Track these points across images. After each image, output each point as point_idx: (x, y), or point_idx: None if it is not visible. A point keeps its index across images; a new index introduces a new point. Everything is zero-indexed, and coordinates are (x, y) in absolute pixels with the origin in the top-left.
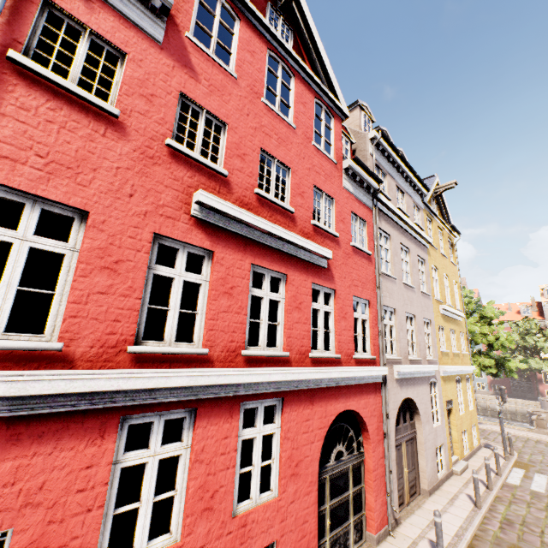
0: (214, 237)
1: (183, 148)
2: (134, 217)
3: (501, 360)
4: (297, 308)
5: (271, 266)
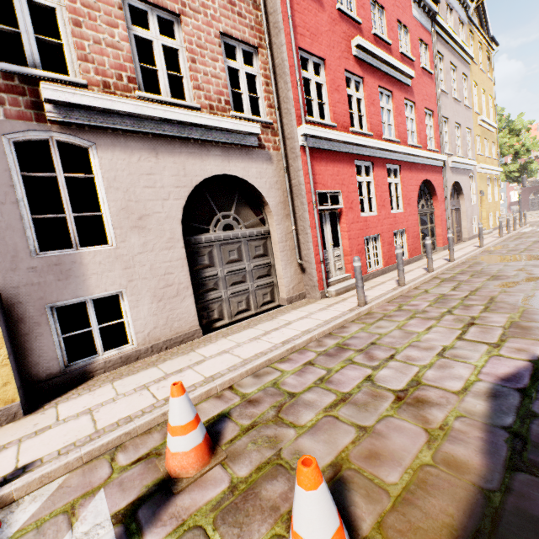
0: (362, 69)
1: (344, 9)
2: (337, 61)
3: (524, 165)
4: (399, 115)
5: (386, 87)
